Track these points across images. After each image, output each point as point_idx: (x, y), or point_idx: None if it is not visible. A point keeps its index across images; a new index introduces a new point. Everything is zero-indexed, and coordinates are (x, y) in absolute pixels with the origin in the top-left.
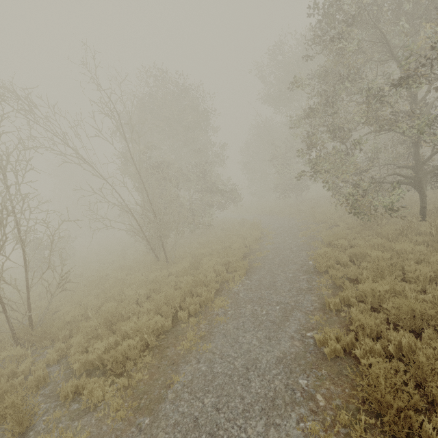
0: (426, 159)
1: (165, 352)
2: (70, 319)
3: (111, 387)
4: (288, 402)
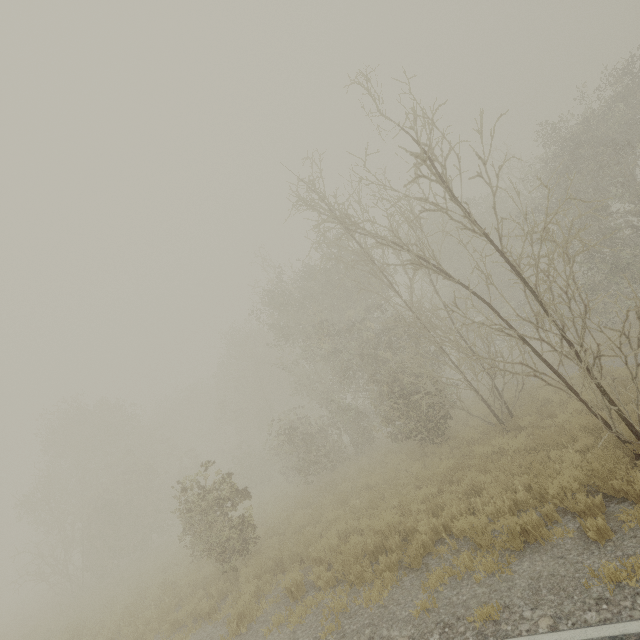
0: None
1: None
2: None
3: None
4: None
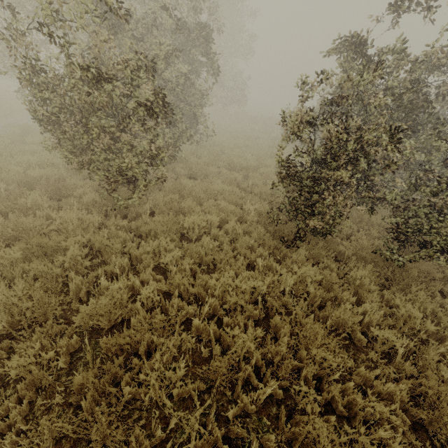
0: None
1: None
2: None
3: None
4: None
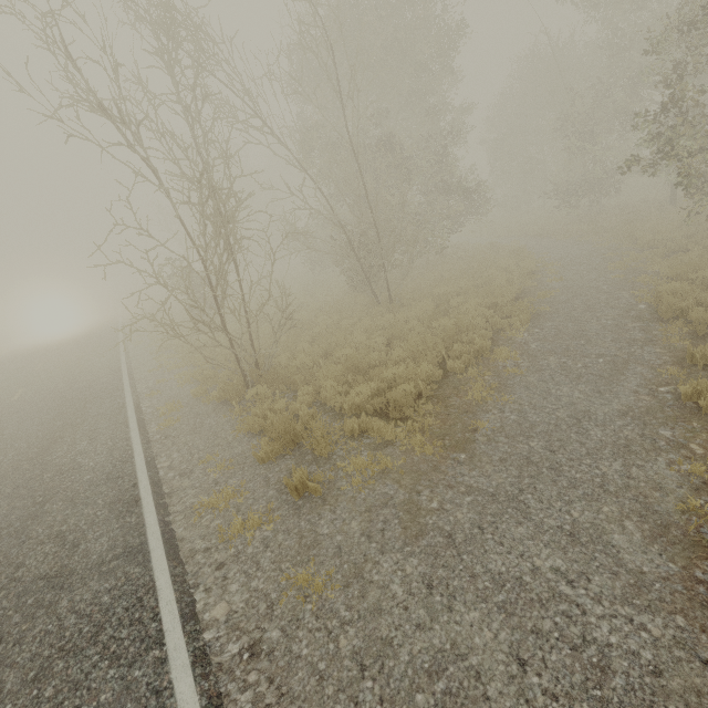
0: None
1: (449, 402)
2: (299, 365)
3: (400, 427)
4: (649, 449)
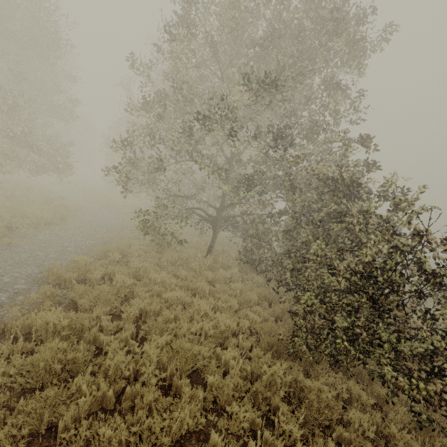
0: (227, 205)
1: None
2: None
3: None
4: None
